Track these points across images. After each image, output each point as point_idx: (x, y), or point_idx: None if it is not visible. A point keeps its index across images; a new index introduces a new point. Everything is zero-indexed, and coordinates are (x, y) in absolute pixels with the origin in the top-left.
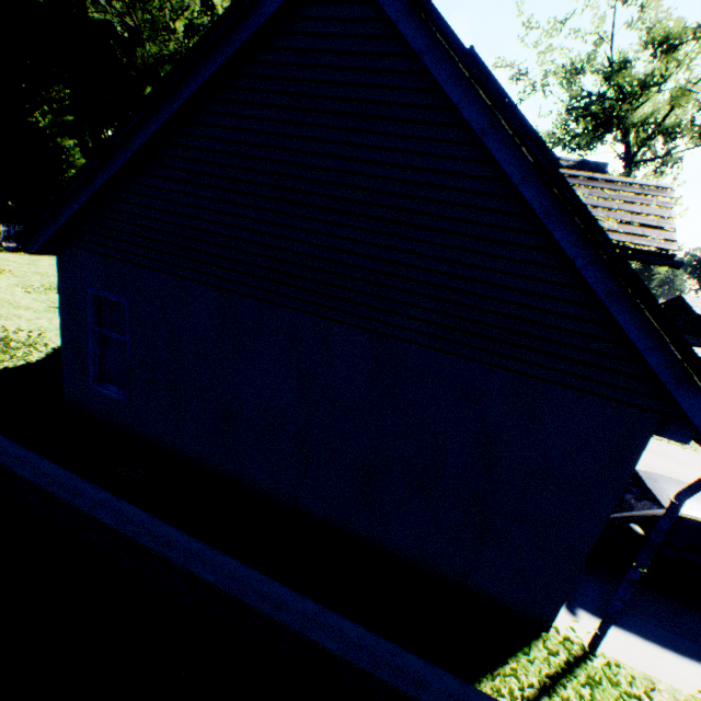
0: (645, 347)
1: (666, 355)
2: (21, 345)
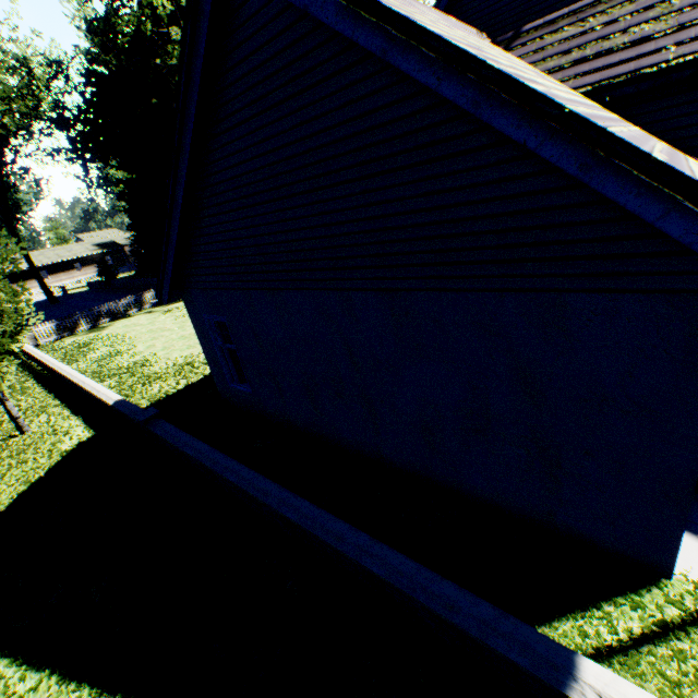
0: (656, 216)
1: (691, 216)
2: (200, 364)
